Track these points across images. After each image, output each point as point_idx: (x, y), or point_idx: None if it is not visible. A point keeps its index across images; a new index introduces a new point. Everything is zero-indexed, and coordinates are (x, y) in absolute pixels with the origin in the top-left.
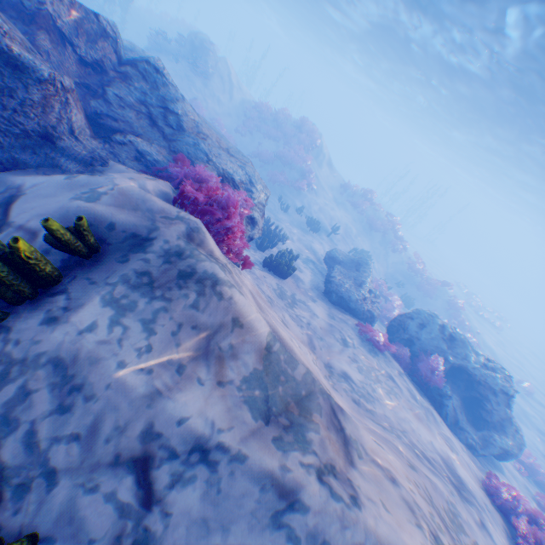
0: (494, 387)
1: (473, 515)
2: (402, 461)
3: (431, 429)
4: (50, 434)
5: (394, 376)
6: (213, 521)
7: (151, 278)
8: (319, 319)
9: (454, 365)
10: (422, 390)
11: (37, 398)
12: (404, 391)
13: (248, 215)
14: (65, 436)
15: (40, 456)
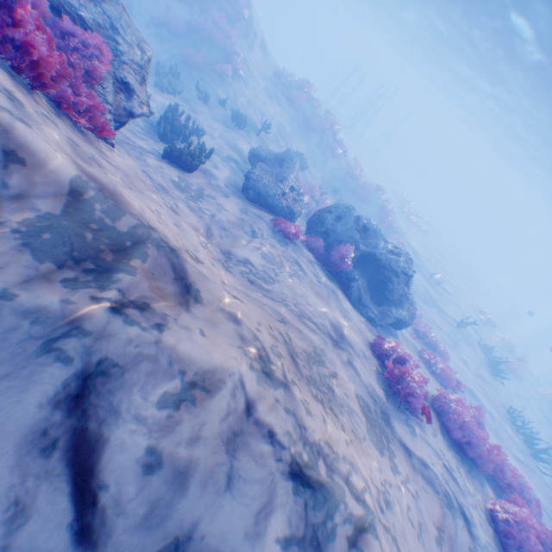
0: (396, 269)
1: (342, 357)
2: (270, 317)
3: (329, 303)
4: None
5: (302, 263)
6: None
7: None
8: (228, 213)
9: (365, 254)
10: (335, 278)
11: None
12: (309, 275)
13: (106, 69)
14: None
15: None
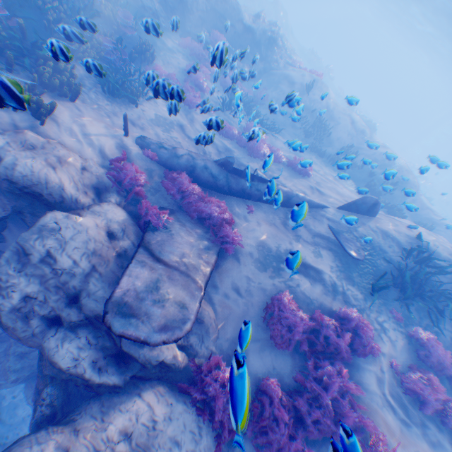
0: (369, 127)
1: None
2: None
3: None
4: (316, 109)
5: None
6: (336, 115)
7: (320, 88)
8: None
9: None
10: None
11: (314, 105)
12: None
13: None
14: (318, 109)
15: (316, 111)
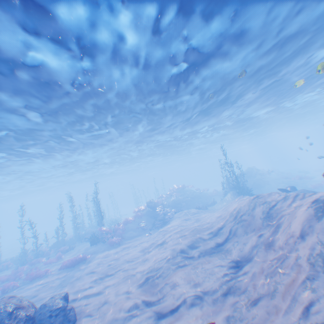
0: None
1: None
2: None
3: None
4: None
5: None
6: None
7: None
8: None
9: None
10: None
11: None
12: None
13: None
14: None
15: None
